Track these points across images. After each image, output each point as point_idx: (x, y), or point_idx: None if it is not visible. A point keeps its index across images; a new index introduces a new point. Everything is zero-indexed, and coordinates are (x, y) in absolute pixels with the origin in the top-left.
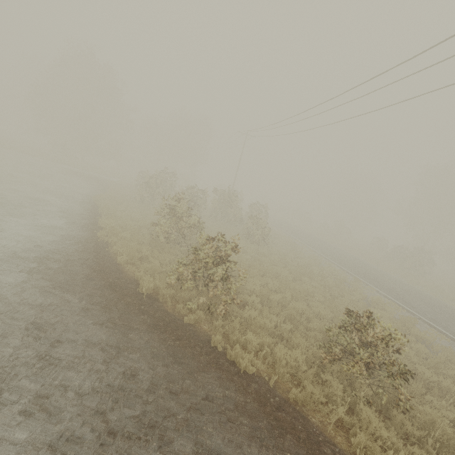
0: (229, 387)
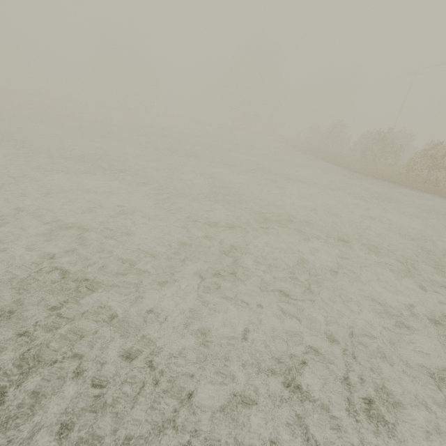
0: None
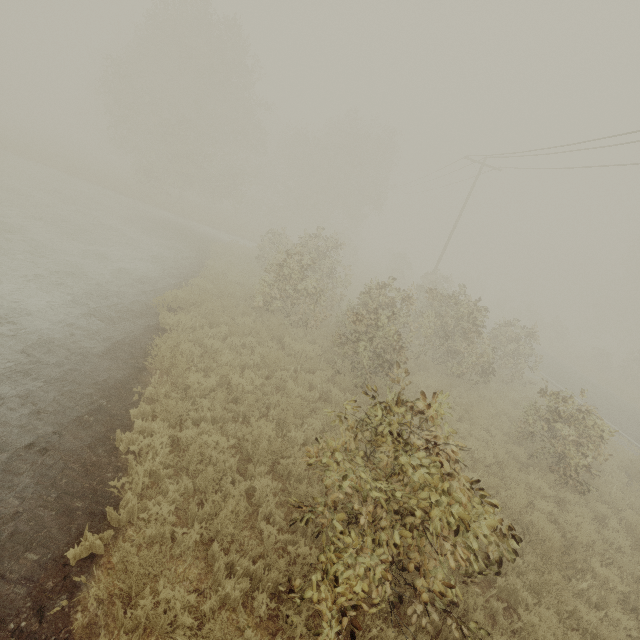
0: None
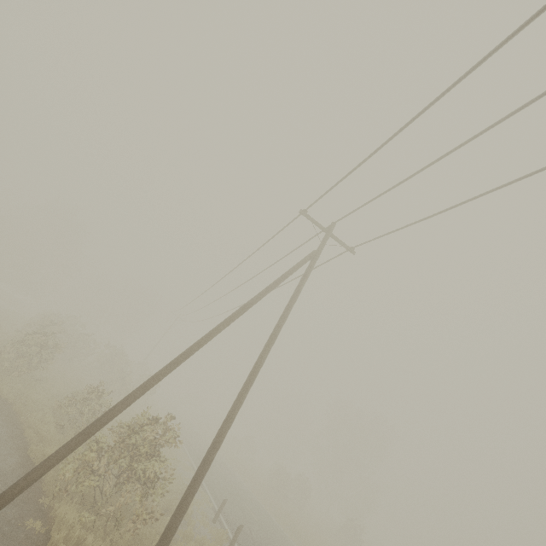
0: None
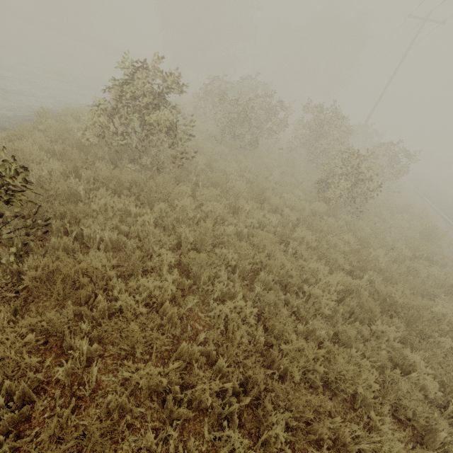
0: None
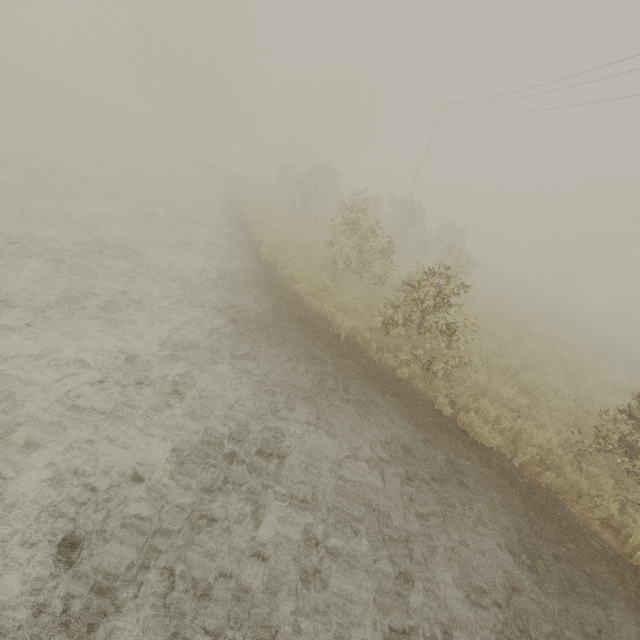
0: (468, 456)
